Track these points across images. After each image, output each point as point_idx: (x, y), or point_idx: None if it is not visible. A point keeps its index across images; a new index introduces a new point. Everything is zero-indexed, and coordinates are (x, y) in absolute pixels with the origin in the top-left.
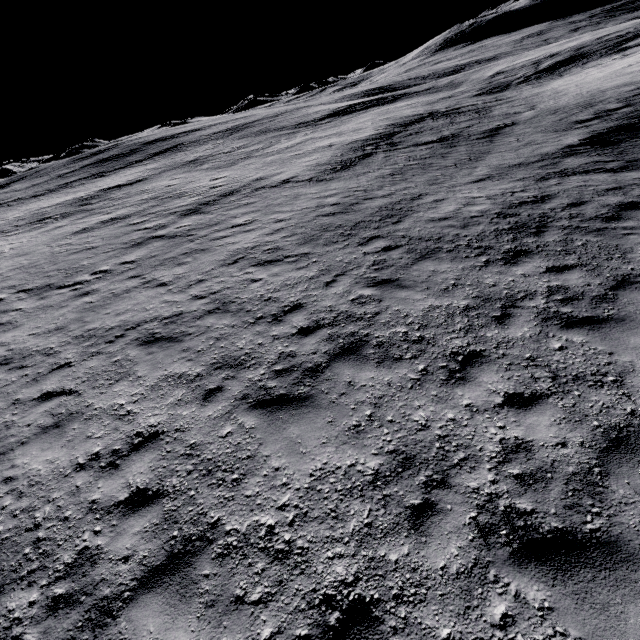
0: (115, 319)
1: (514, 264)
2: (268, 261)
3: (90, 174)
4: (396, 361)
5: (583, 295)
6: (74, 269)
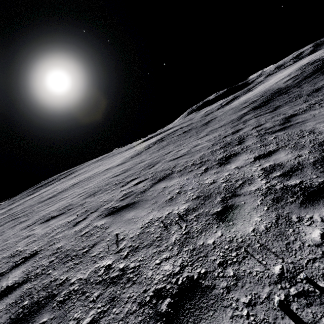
0: None
1: (227, 163)
2: (54, 216)
3: (27, 195)
4: None
5: (301, 164)
6: None
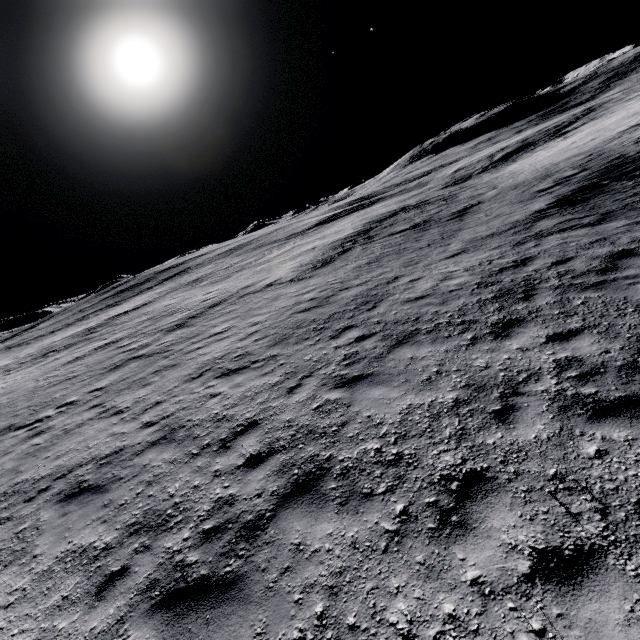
0: (50, 465)
1: (506, 337)
2: (233, 370)
3: (106, 305)
4: (365, 499)
5: (604, 366)
6: (43, 404)
